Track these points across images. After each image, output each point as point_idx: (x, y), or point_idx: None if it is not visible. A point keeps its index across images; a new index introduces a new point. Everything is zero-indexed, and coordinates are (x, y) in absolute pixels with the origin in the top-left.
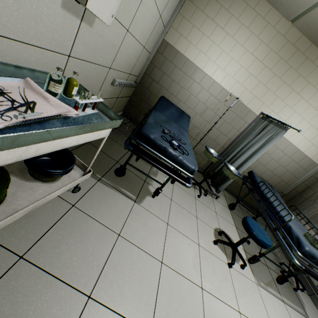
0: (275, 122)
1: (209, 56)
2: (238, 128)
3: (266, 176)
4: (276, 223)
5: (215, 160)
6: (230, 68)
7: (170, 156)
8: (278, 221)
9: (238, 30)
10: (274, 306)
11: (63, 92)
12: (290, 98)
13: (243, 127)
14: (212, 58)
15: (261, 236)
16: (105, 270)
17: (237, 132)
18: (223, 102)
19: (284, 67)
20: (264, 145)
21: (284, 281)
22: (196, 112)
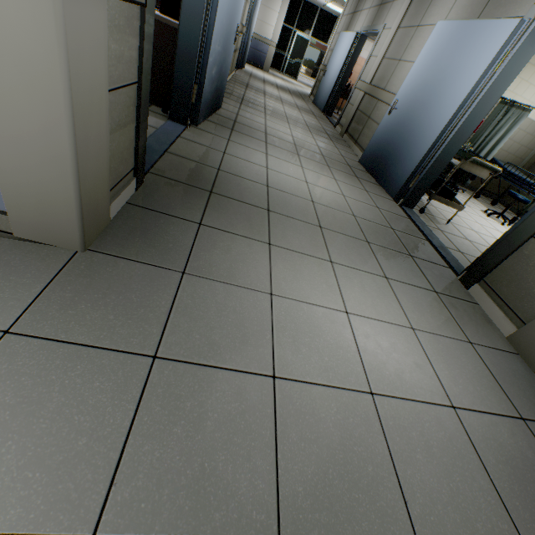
0: (517, 106)
1: None
2: None
3: (500, 158)
4: (528, 189)
5: None
6: None
7: None
8: (530, 187)
9: None
10: None
11: None
12: (526, 72)
13: None
14: None
15: (523, 198)
16: (468, 225)
17: None
18: None
19: None
20: (509, 131)
21: None
22: None
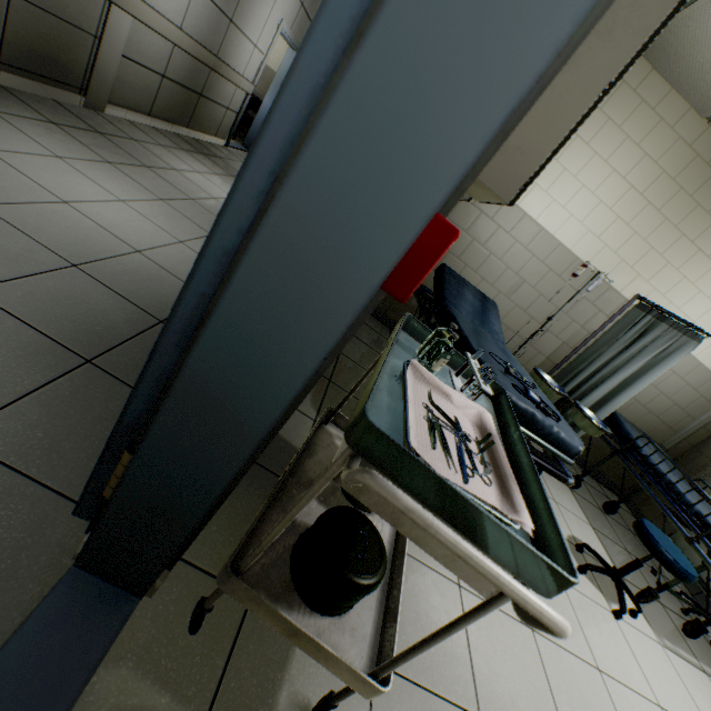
0: (672, 320)
1: (536, 180)
2: (584, 323)
3: (631, 414)
4: (691, 528)
5: (557, 397)
6: (576, 205)
7: (541, 429)
8: (697, 525)
9: (599, 129)
10: (697, 685)
11: (426, 357)
12: (693, 265)
13: (594, 321)
14: (542, 183)
15: (679, 560)
16: (474, 662)
17: (580, 329)
18: (558, 270)
19: (686, 206)
20: (652, 368)
21: (701, 632)
22: (499, 289)
